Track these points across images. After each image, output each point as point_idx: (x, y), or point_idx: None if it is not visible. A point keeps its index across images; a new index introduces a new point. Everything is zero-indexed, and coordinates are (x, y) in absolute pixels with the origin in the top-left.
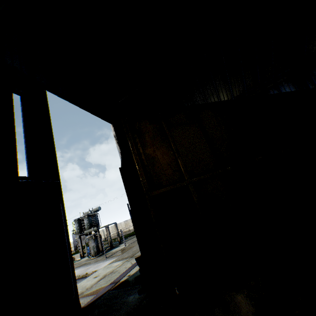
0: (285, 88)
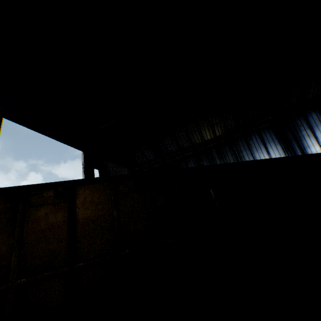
0: (266, 134)
